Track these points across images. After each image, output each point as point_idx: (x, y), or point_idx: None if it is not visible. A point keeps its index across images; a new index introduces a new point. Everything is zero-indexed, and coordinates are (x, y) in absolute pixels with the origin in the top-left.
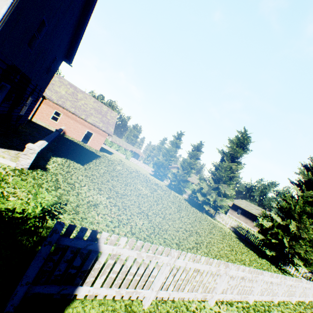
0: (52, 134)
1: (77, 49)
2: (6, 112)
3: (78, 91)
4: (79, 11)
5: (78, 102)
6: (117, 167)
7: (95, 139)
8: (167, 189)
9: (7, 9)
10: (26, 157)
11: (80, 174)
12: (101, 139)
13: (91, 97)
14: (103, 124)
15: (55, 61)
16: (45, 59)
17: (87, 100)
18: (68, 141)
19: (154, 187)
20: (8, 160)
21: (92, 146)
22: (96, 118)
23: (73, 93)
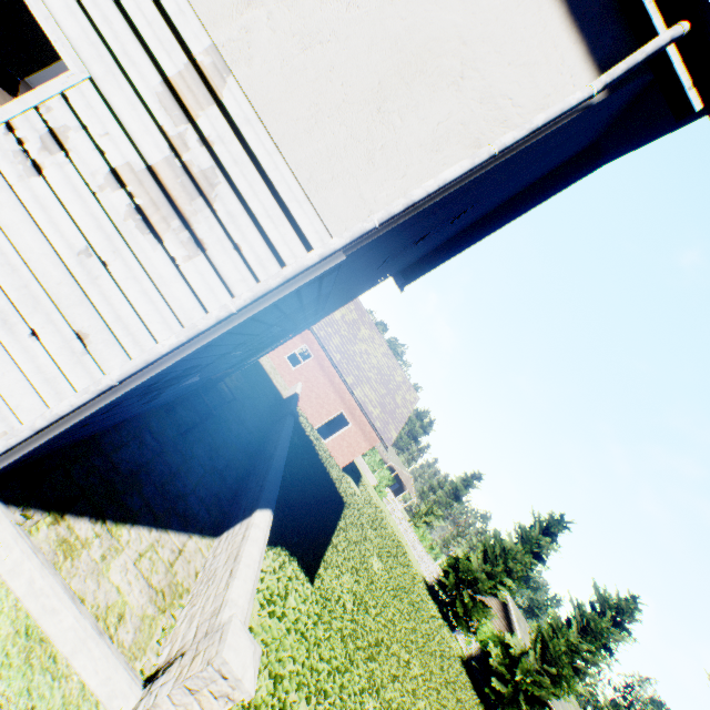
0: (285, 442)
1: (437, 265)
2: (225, 368)
3: (366, 321)
4: (504, 200)
5: (354, 345)
6: (372, 558)
7: (348, 437)
8: (472, 699)
9: (464, 170)
10: (188, 701)
11: (305, 682)
12: (359, 444)
13: (382, 340)
14: (381, 413)
15: (384, 278)
16: (378, 277)
17: (373, 346)
18: (298, 432)
19: (452, 704)
20: (119, 669)
21: (332, 450)
22: (372, 390)
23: (354, 322)
